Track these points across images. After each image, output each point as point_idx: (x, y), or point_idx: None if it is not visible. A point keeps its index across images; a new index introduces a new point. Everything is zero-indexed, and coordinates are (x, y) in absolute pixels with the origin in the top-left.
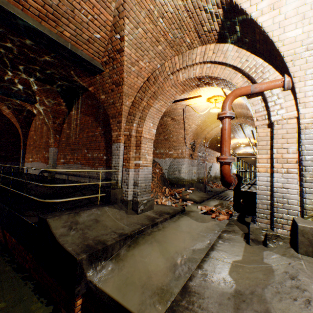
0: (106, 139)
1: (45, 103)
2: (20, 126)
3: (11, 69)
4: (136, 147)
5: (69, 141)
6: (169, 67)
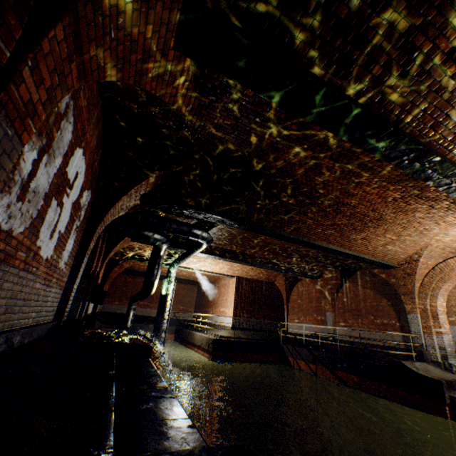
0: (395, 308)
1: (327, 279)
2: (285, 291)
3: (321, 265)
4: (432, 318)
5: (348, 307)
6: (452, 263)
